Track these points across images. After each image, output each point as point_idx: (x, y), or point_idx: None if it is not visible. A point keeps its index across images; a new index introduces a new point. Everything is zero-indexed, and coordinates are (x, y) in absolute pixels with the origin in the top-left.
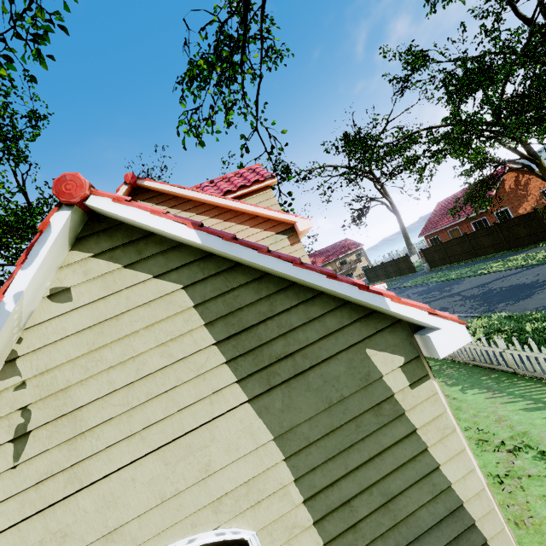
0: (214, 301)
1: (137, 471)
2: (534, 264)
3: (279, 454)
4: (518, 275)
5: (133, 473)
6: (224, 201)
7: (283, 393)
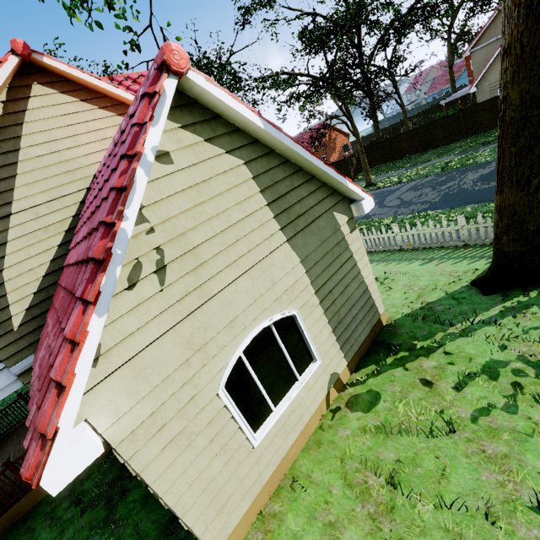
0: (263, 175)
1: (238, 286)
2: None
3: (303, 270)
4: None
5: (236, 287)
6: None
7: (302, 236)
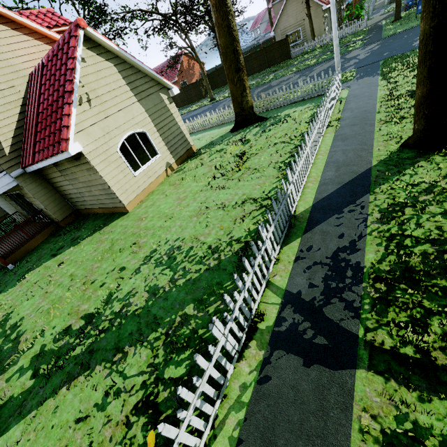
0: (123, 72)
1: (119, 114)
2: (198, 108)
3: (147, 115)
4: (193, 112)
5: (118, 115)
6: (53, 34)
7: (145, 101)
